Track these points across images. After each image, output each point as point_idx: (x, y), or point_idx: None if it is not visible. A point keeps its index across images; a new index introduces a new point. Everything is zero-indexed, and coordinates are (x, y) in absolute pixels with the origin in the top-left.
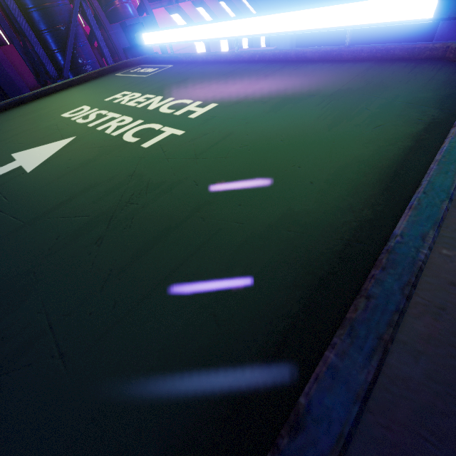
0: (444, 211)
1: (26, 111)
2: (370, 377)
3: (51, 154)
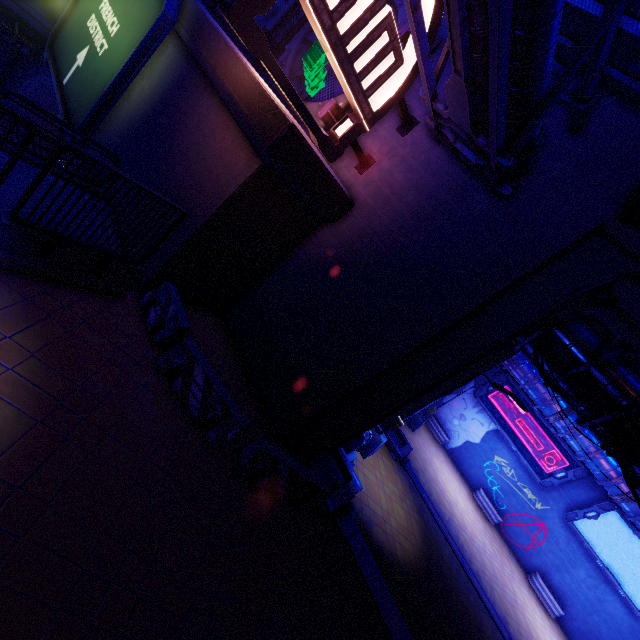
0: (111, 82)
1: (78, 15)
2: (96, 103)
3: (84, 57)
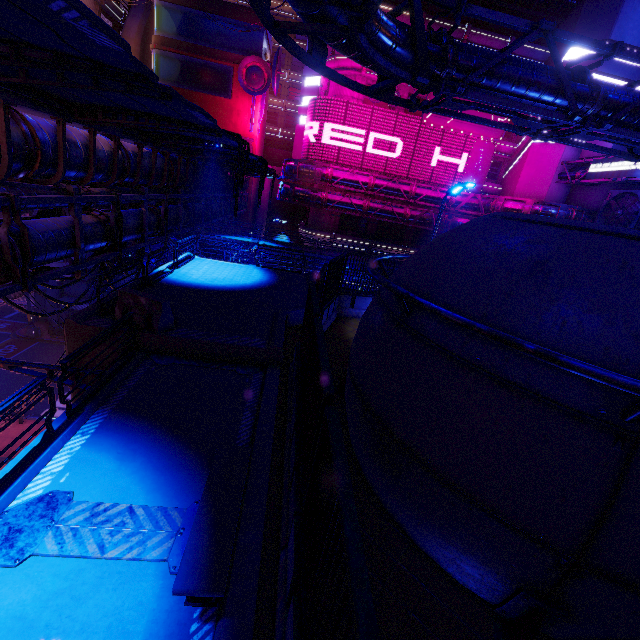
0: None
1: None
2: None
3: None
